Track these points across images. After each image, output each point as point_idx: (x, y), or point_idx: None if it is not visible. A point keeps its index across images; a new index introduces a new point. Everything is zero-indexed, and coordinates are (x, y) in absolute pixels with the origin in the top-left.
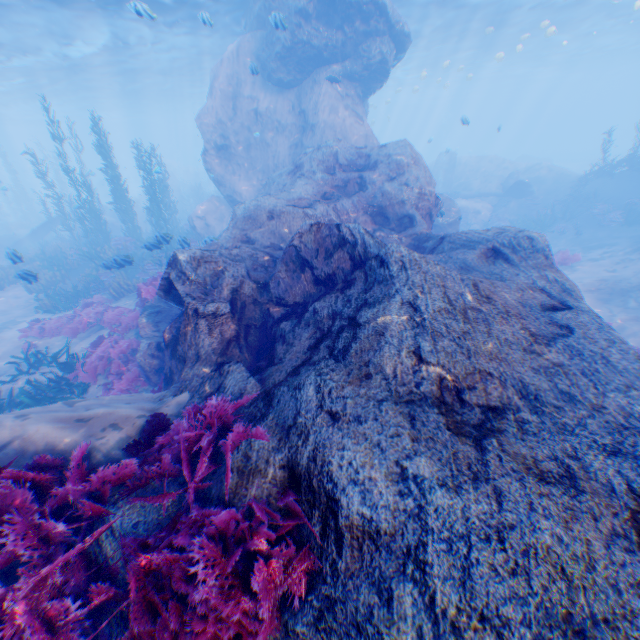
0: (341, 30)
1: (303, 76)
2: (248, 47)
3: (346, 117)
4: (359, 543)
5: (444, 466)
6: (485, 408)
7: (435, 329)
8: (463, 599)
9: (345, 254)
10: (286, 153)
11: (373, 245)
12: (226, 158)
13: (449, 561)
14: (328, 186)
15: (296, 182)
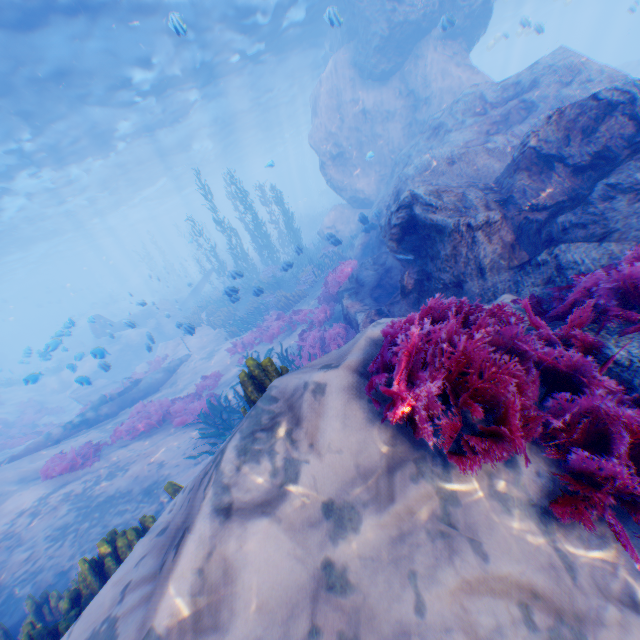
0: None
1: (401, 57)
2: (341, 59)
3: (458, 73)
4: None
5: None
6: None
7: None
8: None
9: (619, 119)
10: (400, 136)
11: None
12: (342, 165)
13: None
14: (485, 125)
15: (449, 134)
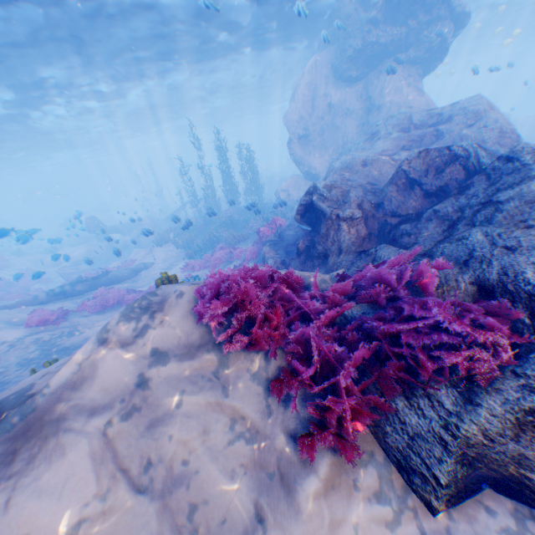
0: (404, 25)
1: (368, 69)
2: (323, 59)
3: (408, 93)
4: None
5: None
6: None
7: None
8: None
9: (458, 168)
10: (353, 132)
11: (485, 157)
12: (304, 144)
13: None
14: (405, 142)
15: (377, 142)
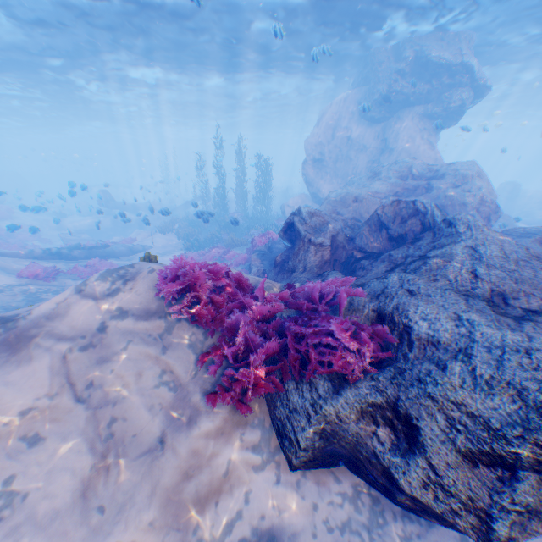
0: (428, 83)
1: (390, 115)
2: (352, 95)
3: (420, 144)
4: (423, 346)
5: (488, 321)
6: (525, 309)
7: (489, 263)
8: (495, 373)
9: (417, 221)
10: (365, 167)
11: (441, 218)
12: (318, 168)
13: (487, 356)
14: (400, 188)
15: (375, 183)
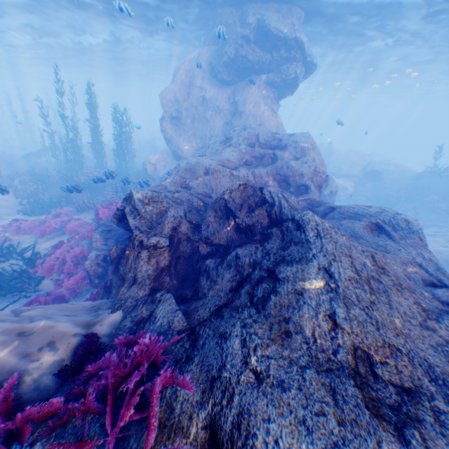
0: (270, 53)
1: (239, 79)
2: (204, 54)
3: (265, 110)
4: None
5: None
6: (399, 388)
7: (347, 296)
8: None
9: (265, 212)
10: (219, 128)
11: (288, 209)
12: (176, 125)
13: None
14: (249, 156)
15: (226, 149)
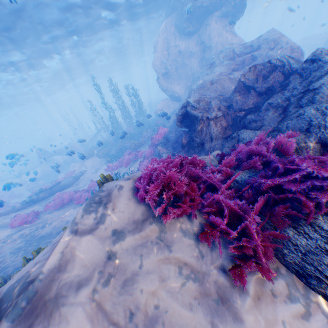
0: None
1: (199, 25)
2: (169, 23)
3: (226, 36)
4: None
5: None
6: None
7: None
8: None
9: (277, 73)
10: (197, 66)
11: (294, 63)
12: (167, 78)
13: None
14: (233, 66)
15: (215, 69)
